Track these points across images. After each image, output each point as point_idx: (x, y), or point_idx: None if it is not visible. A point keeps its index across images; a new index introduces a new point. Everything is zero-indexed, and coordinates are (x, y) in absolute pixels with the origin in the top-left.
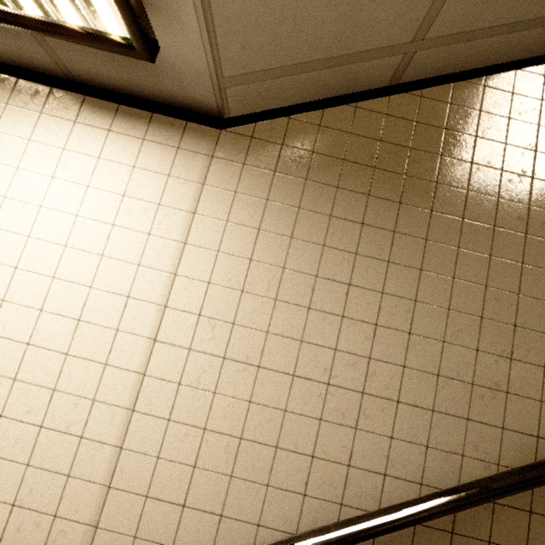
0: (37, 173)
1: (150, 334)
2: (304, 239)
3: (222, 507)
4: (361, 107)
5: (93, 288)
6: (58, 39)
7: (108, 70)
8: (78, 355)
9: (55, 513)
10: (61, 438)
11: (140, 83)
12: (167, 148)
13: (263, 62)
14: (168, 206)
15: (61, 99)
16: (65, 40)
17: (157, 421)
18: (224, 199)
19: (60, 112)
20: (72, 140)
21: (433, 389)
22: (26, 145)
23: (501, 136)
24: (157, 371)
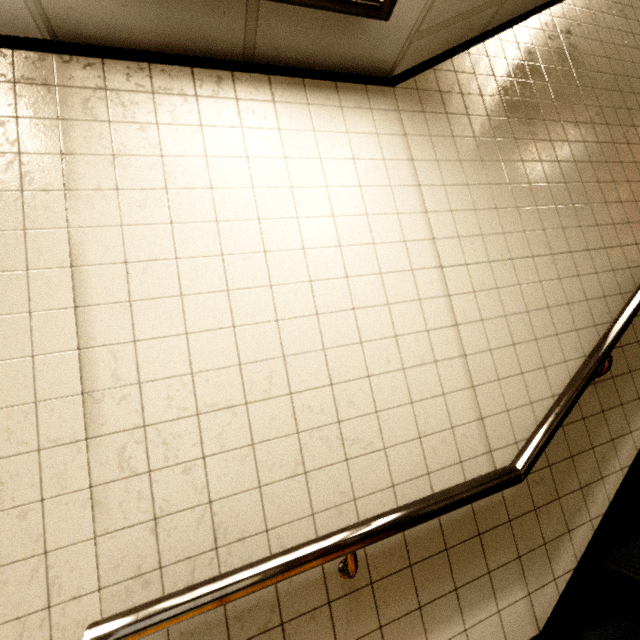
0: (269, 157)
1: (435, 264)
2: (489, 160)
3: (542, 362)
4: (471, 54)
5: (375, 244)
6: (306, 7)
7: (306, 41)
8: (396, 301)
9: (451, 426)
10: (422, 370)
11: (330, 52)
12: (363, 111)
13: (443, 15)
14: (391, 159)
15: (247, 82)
16: (313, 7)
17: (476, 325)
18: (426, 143)
19: (254, 95)
20: (282, 120)
21: (599, 235)
22: (242, 133)
23: (552, 62)
24: (455, 290)
